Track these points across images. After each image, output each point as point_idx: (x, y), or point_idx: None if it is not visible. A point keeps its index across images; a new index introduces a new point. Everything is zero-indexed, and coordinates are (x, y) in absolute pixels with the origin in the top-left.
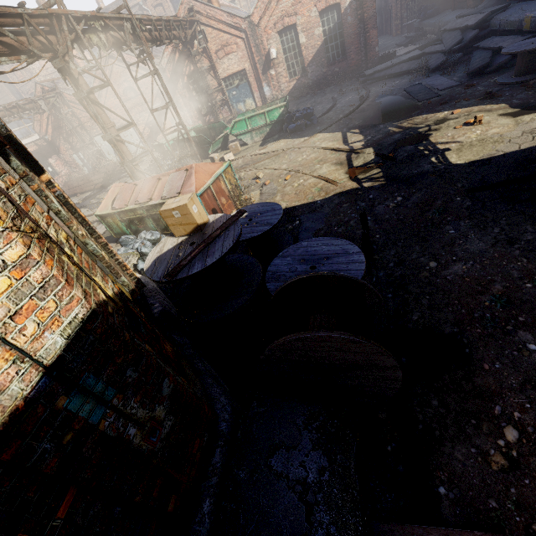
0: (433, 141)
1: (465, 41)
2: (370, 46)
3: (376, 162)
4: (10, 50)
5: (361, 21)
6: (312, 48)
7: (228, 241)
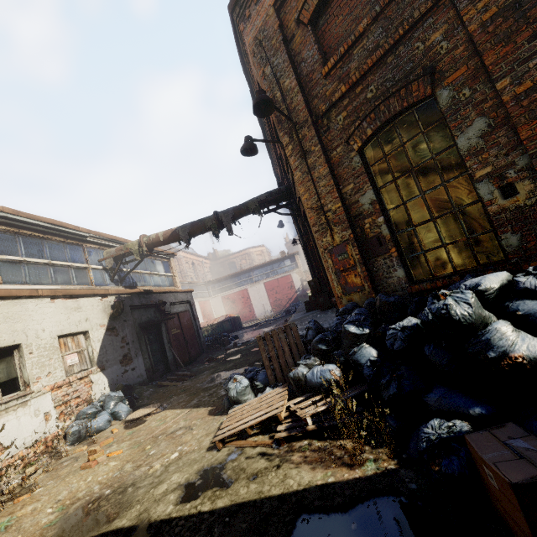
0: None
1: None
2: None
3: None
4: None
5: None
6: None
7: None
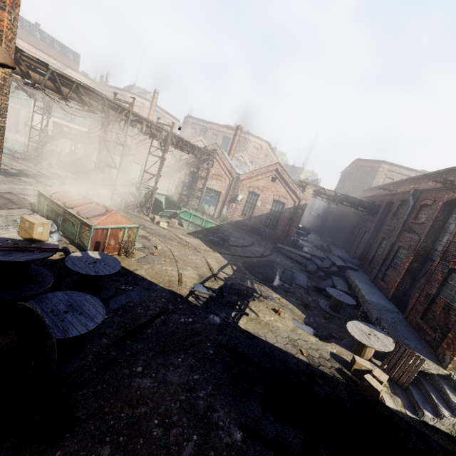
0: (249, 304)
1: (330, 269)
2: (290, 234)
3: (215, 291)
4: (82, 102)
5: (291, 219)
6: (261, 211)
7: (27, 257)
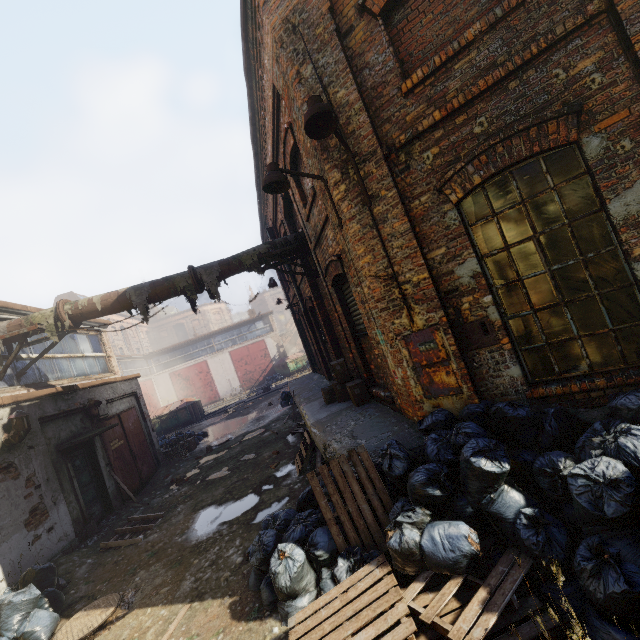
0: None
1: None
2: None
3: None
4: None
5: None
6: None
7: None
